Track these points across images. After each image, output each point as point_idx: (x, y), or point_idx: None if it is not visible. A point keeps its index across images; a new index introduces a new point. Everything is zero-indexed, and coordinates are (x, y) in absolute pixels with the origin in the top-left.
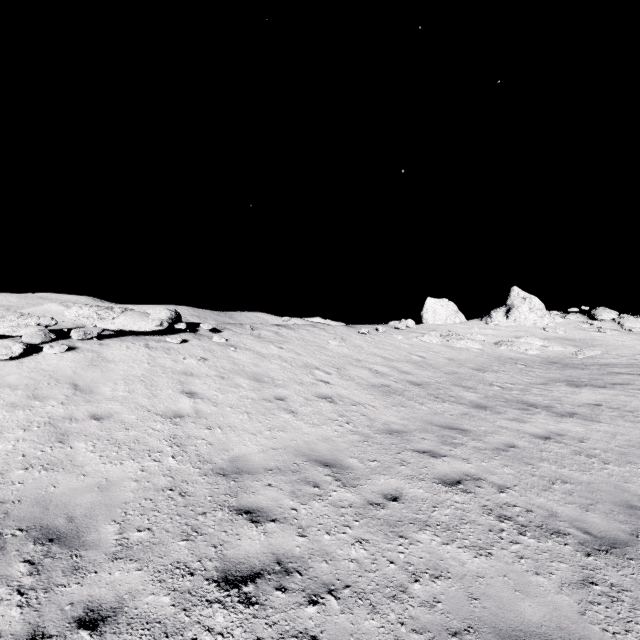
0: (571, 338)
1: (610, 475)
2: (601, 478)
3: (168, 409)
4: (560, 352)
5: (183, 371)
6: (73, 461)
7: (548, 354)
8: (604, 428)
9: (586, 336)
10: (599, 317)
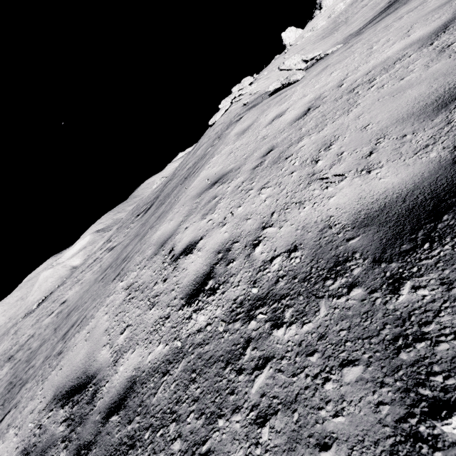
0: None
1: None
2: None
3: None
4: None
5: None
6: None
7: (348, 4)
8: None
9: None
10: None
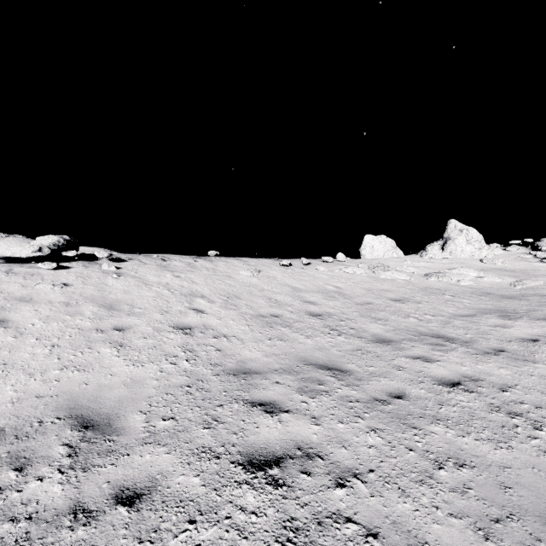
0: (510, 269)
1: (541, 450)
2: (525, 456)
3: None
4: (496, 283)
5: (22, 296)
6: None
7: (482, 285)
8: (539, 371)
9: (527, 267)
10: (543, 247)
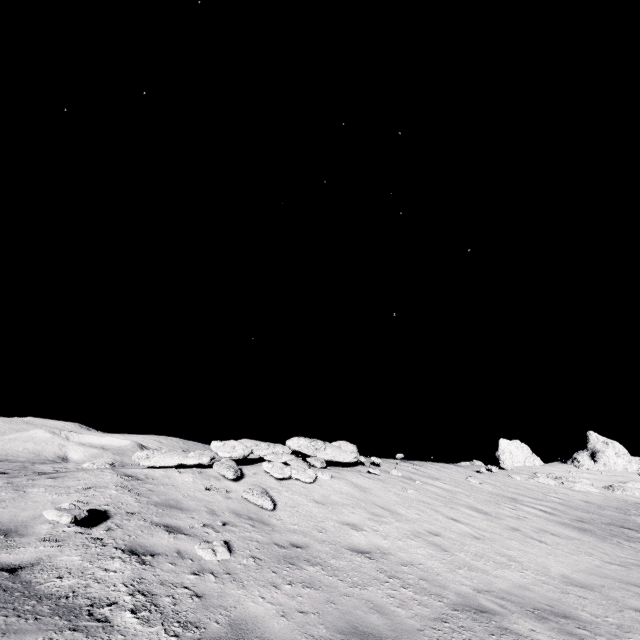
0: None
1: None
2: None
3: (462, 531)
4: None
5: (419, 500)
6: (475, 566)
7: None
8: None
9: None
10: None
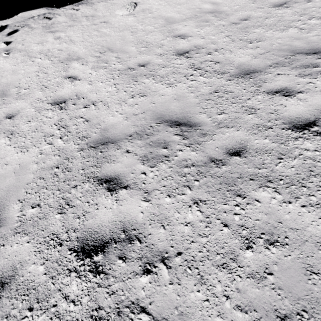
0: None
1: None
2: None
3: None
4: None
5: None
6: None
7: None
8: None
9: None
10: None
